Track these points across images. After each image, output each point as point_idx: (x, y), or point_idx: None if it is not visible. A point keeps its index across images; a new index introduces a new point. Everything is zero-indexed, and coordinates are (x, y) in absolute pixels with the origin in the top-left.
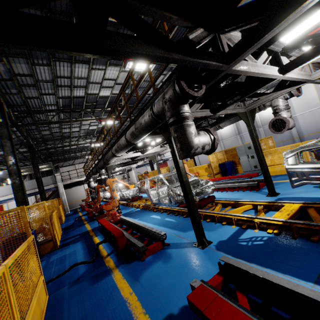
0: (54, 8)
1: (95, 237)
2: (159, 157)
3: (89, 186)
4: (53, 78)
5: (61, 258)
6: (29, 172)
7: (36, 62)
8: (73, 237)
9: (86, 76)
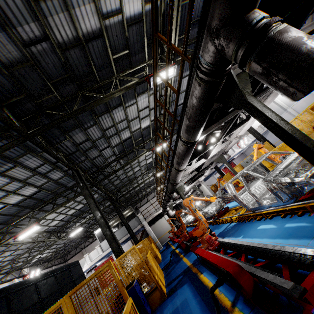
0: (79, 74)
1: (201, 275)
2: (226, 156)
3: (169, 216)
4: (102, 132)
5: (174, 312)
6: (119, 221)
7: (86, 127)
8: (176, 278)
9: (124, 117)
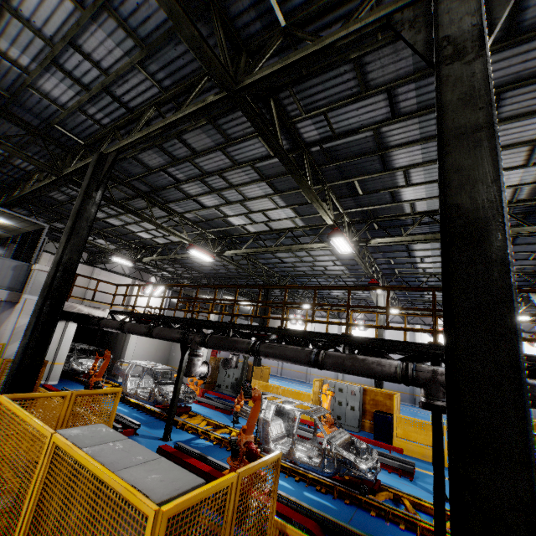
0: None
1: None
2: None
3: None
4: (496, 88)
5: None
6: None
7: None
8: None
9: None
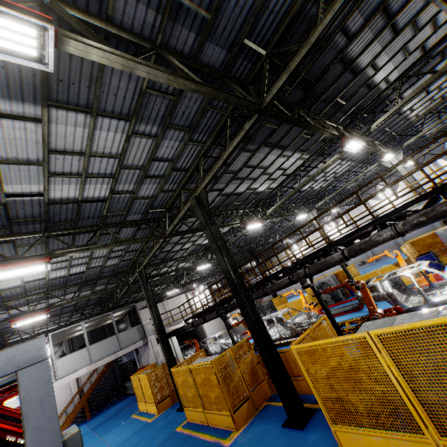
0: (314, 90)
1: None
2: None
3: None
4: (242, 167)
5: None
6: (87, 329)
7: (246, 148)
8: None
9: (267, 165)
